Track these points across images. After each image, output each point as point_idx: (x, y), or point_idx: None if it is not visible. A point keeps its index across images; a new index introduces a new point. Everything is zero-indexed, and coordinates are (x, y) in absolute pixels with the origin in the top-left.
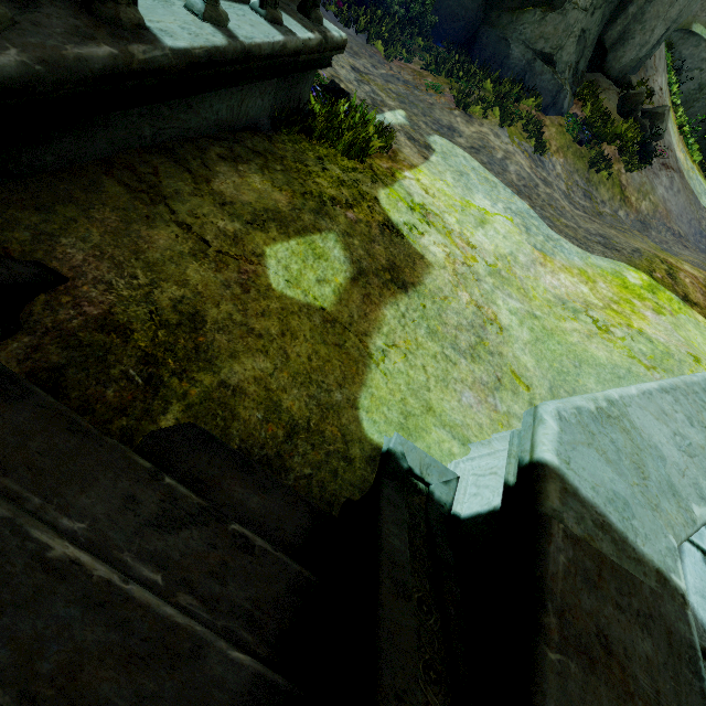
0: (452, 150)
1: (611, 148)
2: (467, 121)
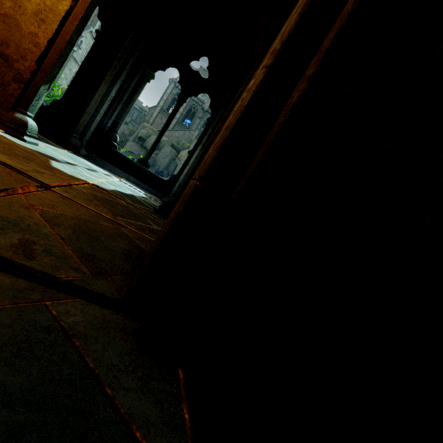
0: None
1: None
2: None
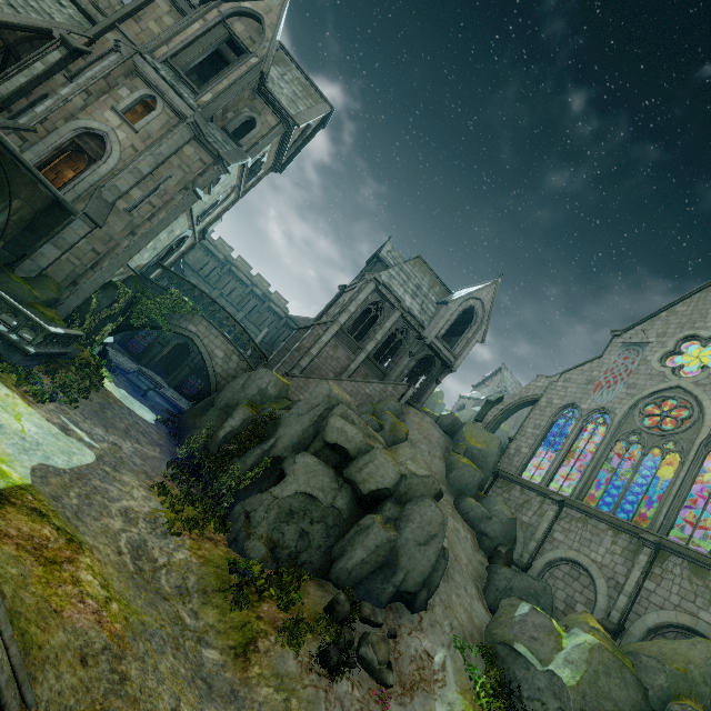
0: (85, 452)
1: (279, 613)
2: (141, 485)
